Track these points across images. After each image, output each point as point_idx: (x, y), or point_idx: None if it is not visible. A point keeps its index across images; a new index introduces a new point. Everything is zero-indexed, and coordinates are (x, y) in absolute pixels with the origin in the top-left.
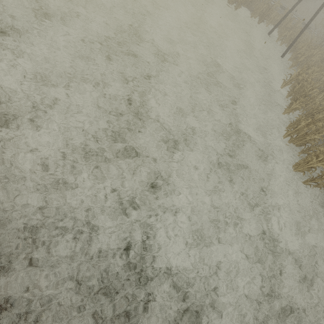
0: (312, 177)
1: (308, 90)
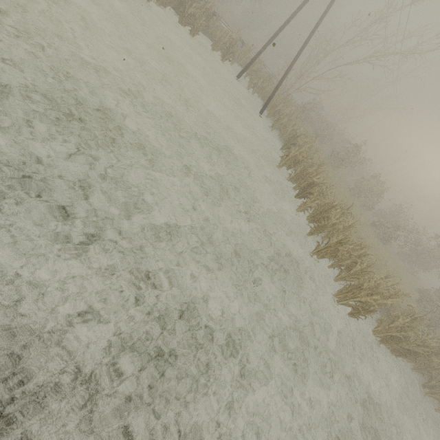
0: (357, 309)
1: (312, 175)
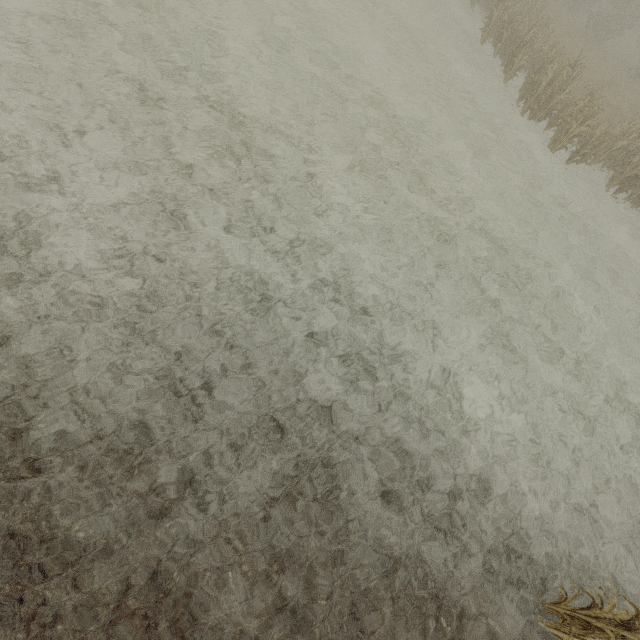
0: (575, 151)
1: (523, 34)
